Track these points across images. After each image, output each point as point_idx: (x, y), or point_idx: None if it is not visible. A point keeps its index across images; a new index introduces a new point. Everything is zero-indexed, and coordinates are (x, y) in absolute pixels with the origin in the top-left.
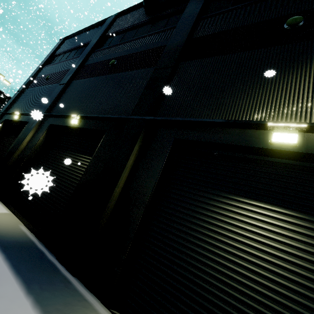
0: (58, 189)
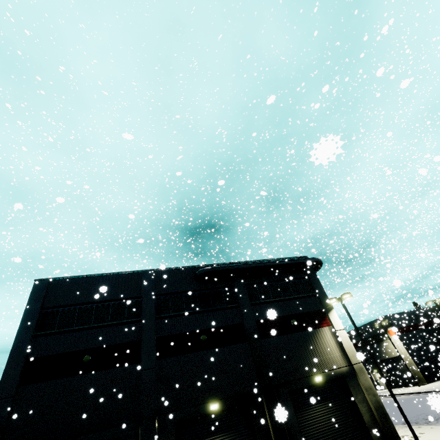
0: None
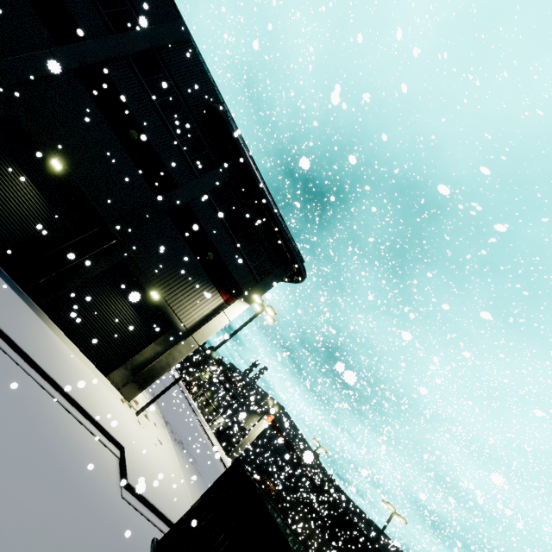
0: (5, 213)
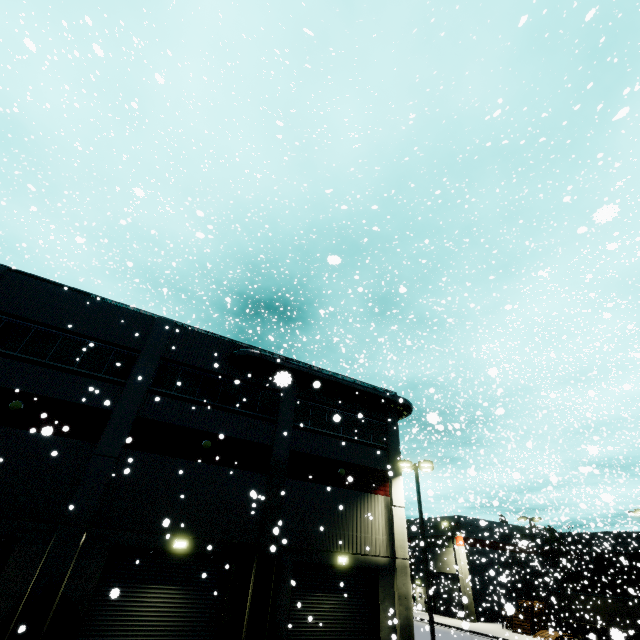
0: None
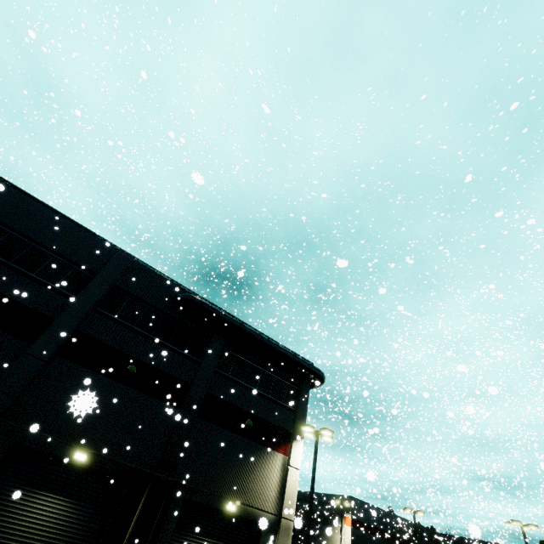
0: None
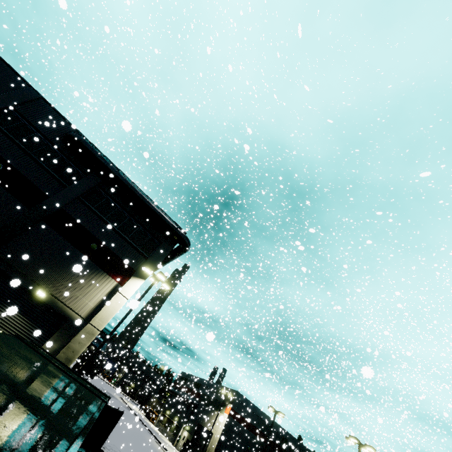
0: None
